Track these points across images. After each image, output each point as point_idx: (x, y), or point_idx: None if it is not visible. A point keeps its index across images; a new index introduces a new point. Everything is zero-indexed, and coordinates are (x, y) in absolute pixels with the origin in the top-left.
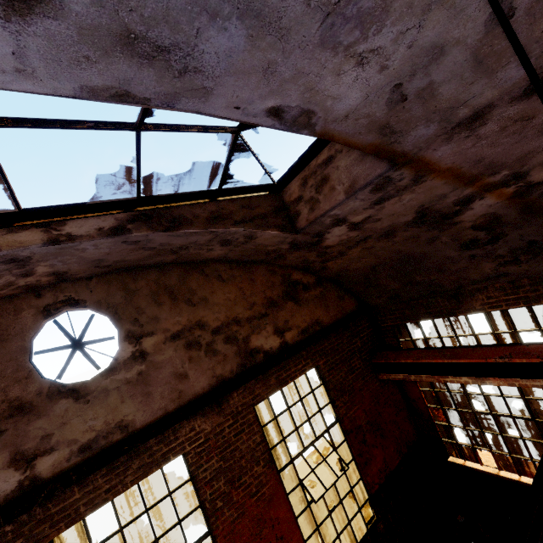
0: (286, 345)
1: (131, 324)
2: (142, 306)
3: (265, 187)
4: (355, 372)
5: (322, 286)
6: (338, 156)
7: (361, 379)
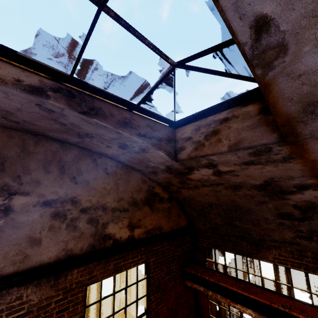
0: (132, 239)
1: (11, 179)
2: (31, 168)
3: (167, 120)
4: (171, 274)
5: (171, 203)
6: (233, 119)
7: (173, 281)
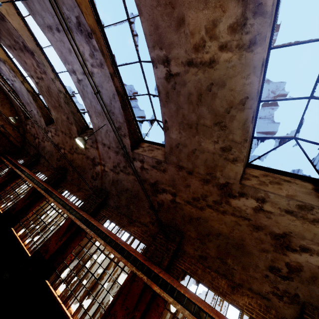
0: None
1: None
2: None
3: None
4: None
5: (21, 136)
6: None
7: None
